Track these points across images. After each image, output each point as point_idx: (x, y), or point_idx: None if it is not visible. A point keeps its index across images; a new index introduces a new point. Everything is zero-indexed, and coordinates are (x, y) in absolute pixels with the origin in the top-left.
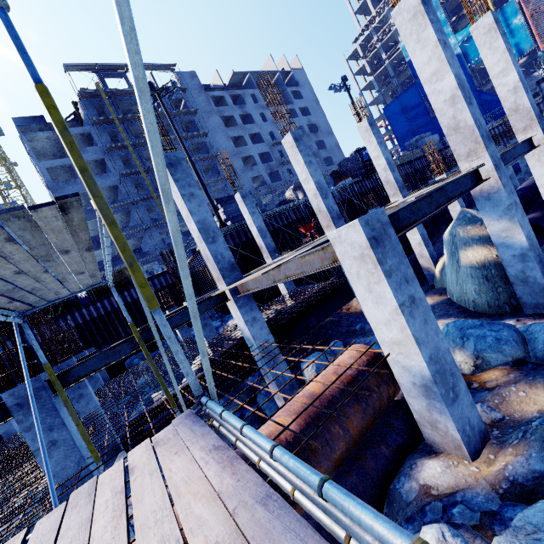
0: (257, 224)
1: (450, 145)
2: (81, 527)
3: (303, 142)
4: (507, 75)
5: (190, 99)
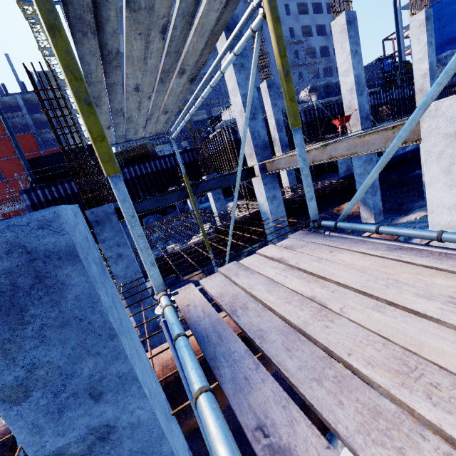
0: (276, 117)
1: None
2: (268, 285)
3: (355, 27)
4: None
5: None
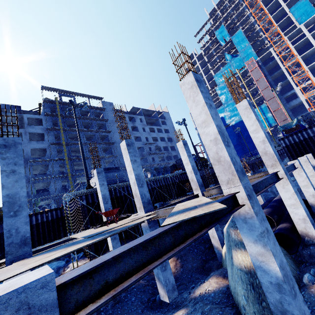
0: (103, 193)
1: (215, 172)
2: None
3: (133, 147)
4: (258, 132)
5: (106, 114)
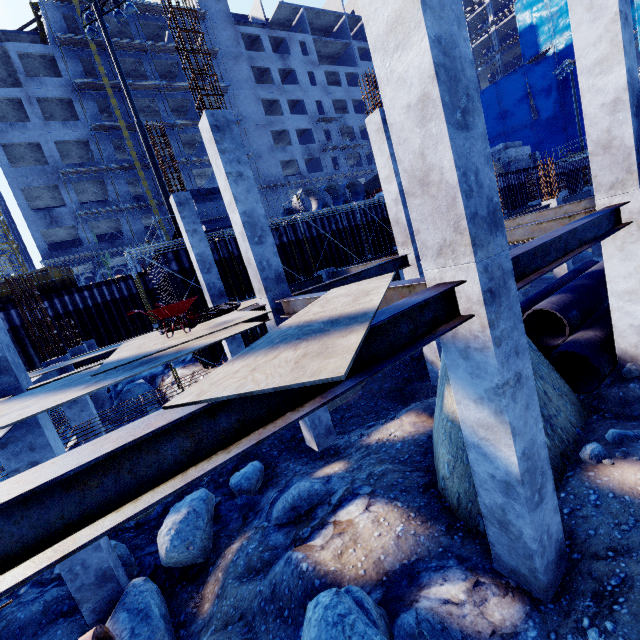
0: (197, 251)
1: (412, 218)
2: None
3: (233, 135)
4: (607, 71)
5: (211, 32)
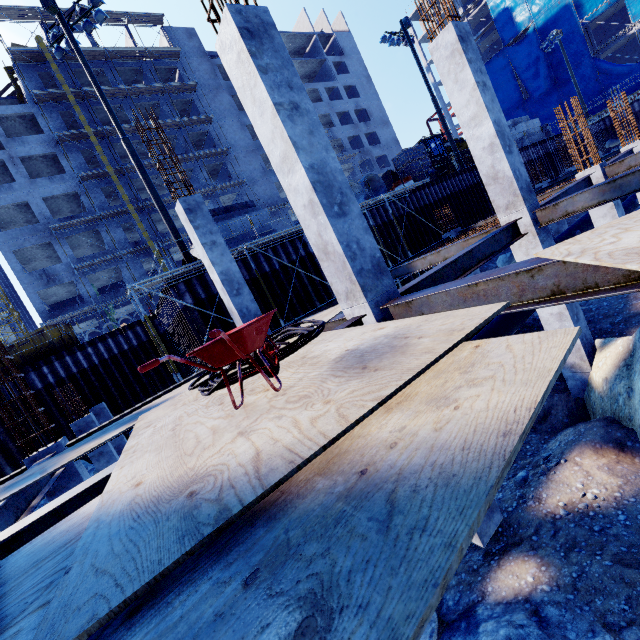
0: (220, 268)
1: None
2: None
3: (275, 45)
4: None
5: (187, 69)
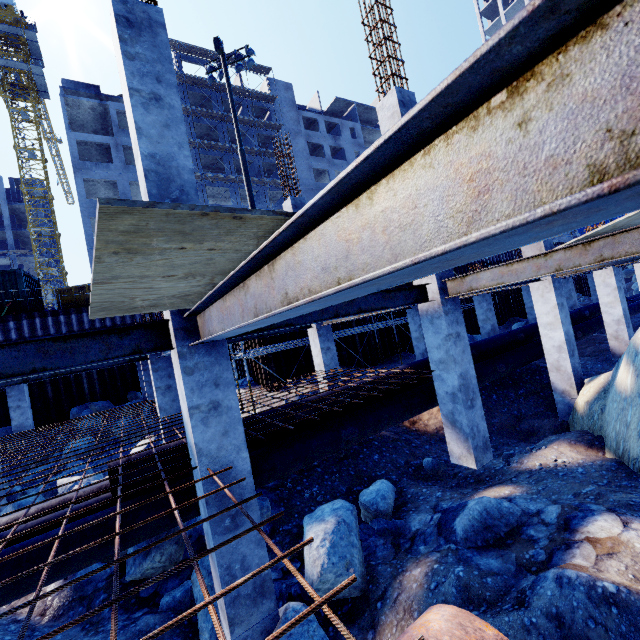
0: None
1: None
2: None
3: None
4: None
5: (277, 113)
